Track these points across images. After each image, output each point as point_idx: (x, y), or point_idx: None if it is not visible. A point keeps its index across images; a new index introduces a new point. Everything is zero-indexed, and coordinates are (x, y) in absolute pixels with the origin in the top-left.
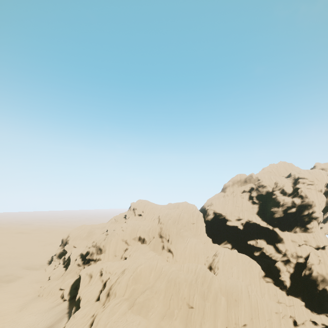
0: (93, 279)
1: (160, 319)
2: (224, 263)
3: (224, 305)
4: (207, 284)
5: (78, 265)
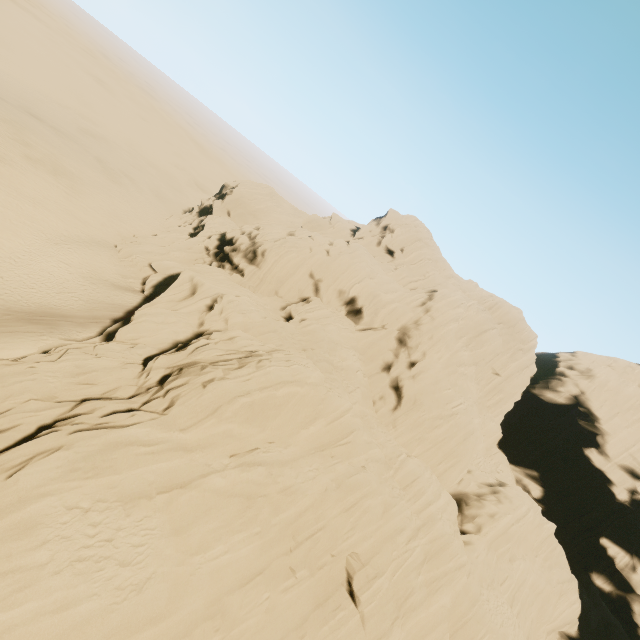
0: (191, 300)
1: (236, 582)
2: (506, 535)
3: None
4: (434, 574)
5: (207, 251)
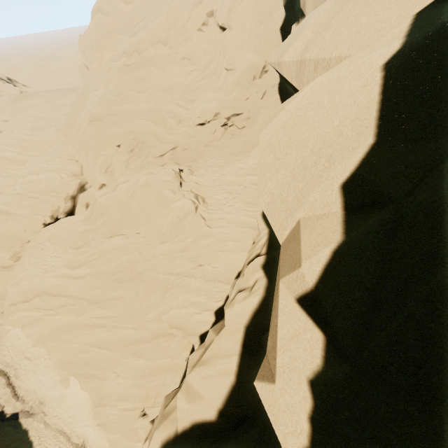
0: None
1: None
2: (95, 208)
3: None
4: None
5: None
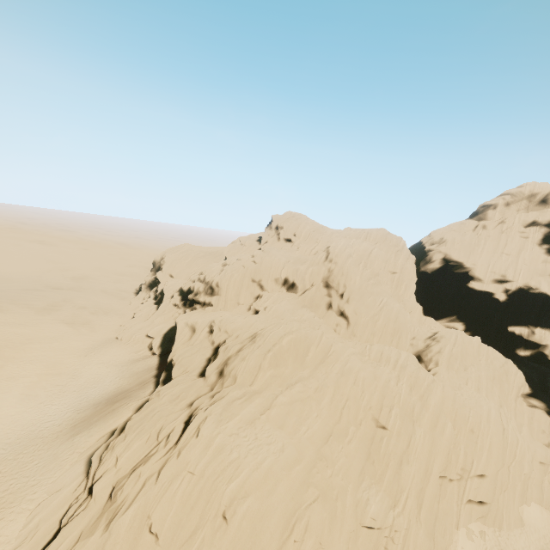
0: (196, 335)
1: (322, 442)
2: (452, 357)
3: (451, 437)
4: (420, 393)
5: (176, 306)
